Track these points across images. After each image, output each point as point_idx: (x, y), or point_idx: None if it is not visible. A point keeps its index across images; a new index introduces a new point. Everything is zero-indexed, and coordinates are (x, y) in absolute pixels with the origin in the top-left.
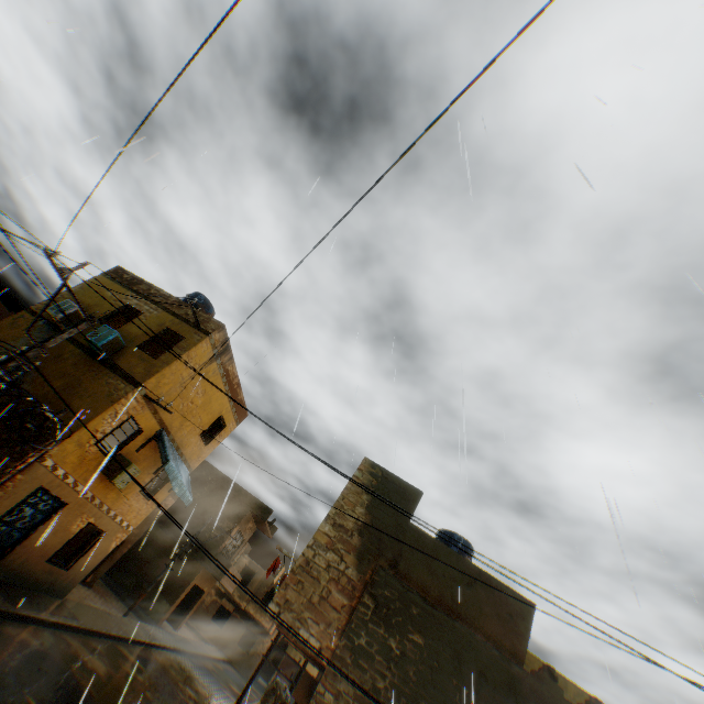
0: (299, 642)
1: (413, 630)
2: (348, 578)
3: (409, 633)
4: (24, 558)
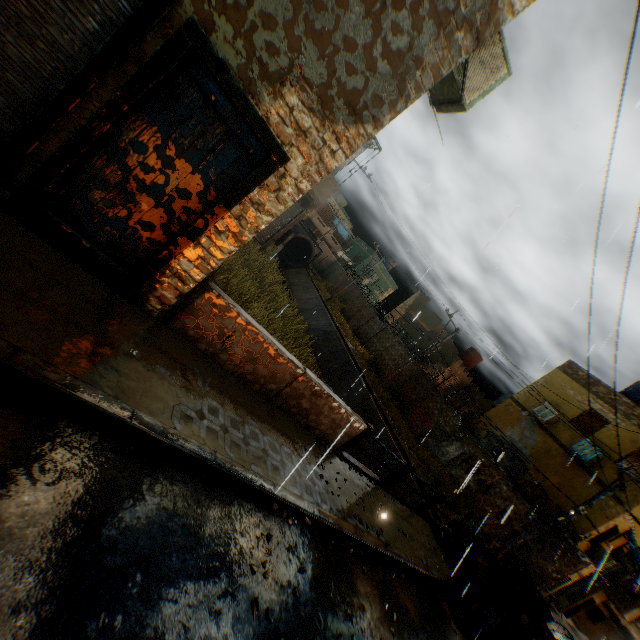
0: None
1: None
2: None
3: None
4: None
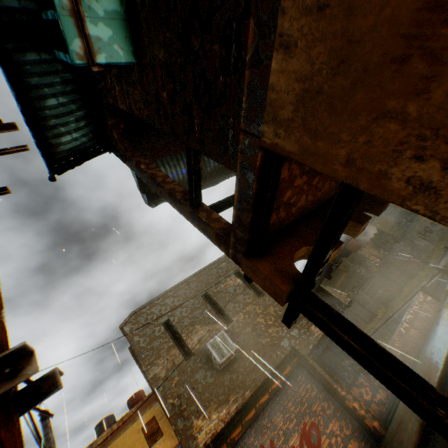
0: None
1: None
2: None
3: None
4: None
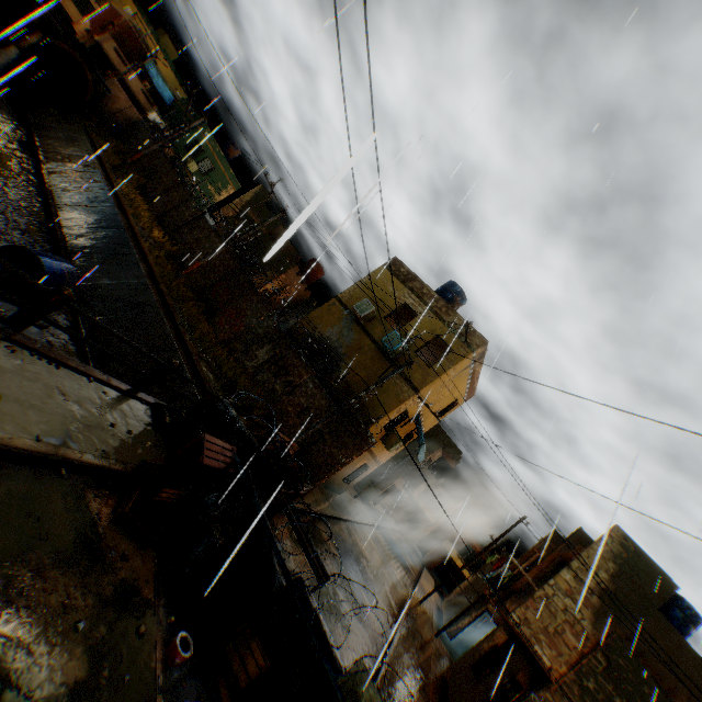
0: (533, 653)
1: (639, 701)
2: (581, 626)
3: (635, 701)
4: (333, 478)
